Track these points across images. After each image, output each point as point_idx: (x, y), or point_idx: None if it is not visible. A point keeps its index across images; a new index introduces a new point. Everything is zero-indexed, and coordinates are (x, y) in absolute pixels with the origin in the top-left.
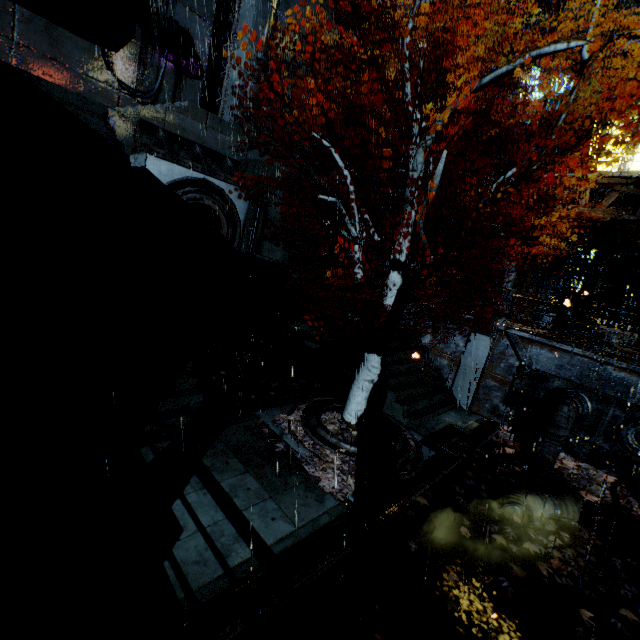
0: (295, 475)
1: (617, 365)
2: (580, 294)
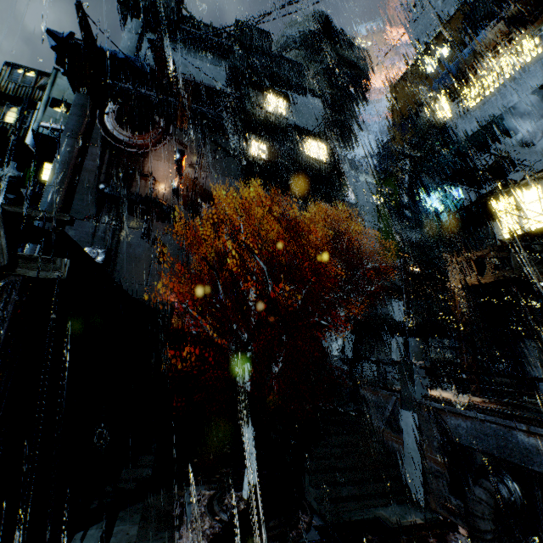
0: (168, 531)
1: (518, 428)
2: None
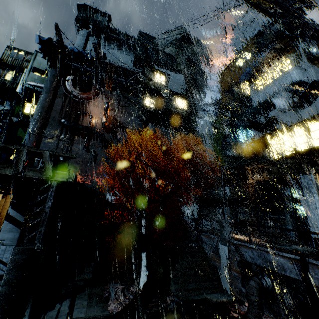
0: (102, 303)
1: (270, 252)
2: None
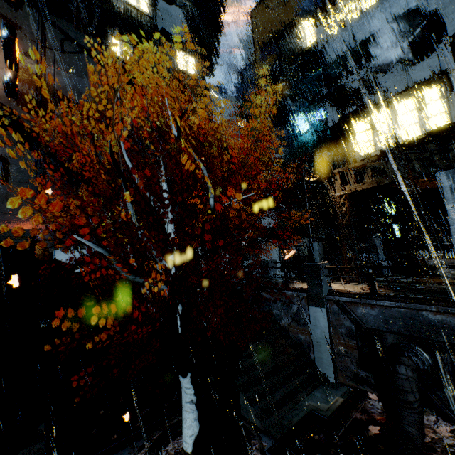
0: None
1: (428, 309)
2: (406, 237)
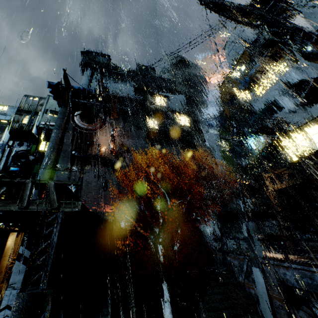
0: None
1: (316, 271)
2: None
